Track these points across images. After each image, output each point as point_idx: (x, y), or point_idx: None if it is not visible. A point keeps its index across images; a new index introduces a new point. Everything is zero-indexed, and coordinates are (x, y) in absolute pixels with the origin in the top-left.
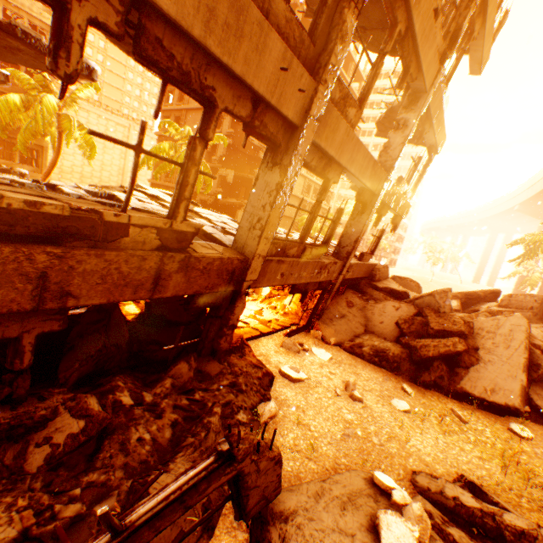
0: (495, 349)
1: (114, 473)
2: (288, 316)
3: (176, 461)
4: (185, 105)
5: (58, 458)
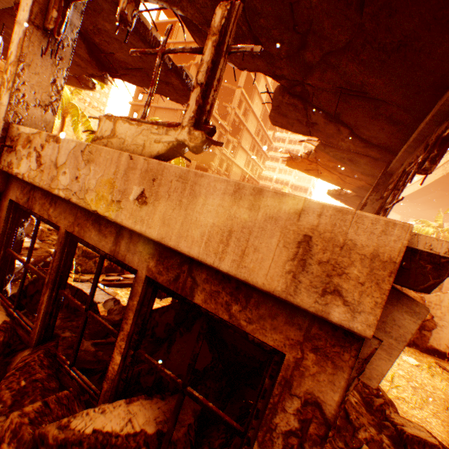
0: (444, 317)
1: (369, 430)
2: None
3: (392, 417)
4: (155, 104)
5: (334, 422)
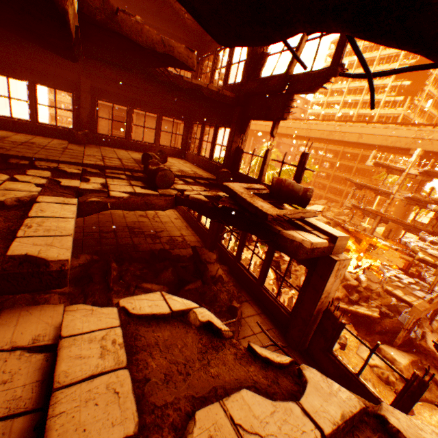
0: None
1: None
2: (356, 252)
3: None
4: None
5: None
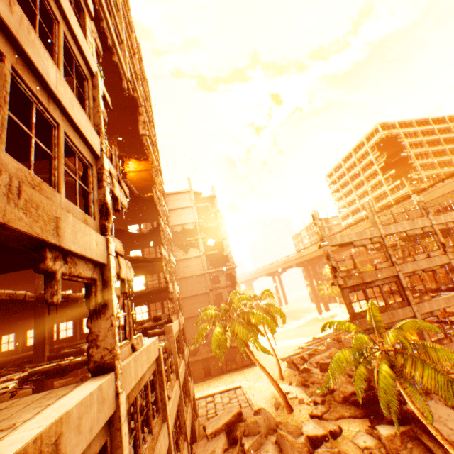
0: None
1: None
2: None
3: None
4: (178, 276)
5: None
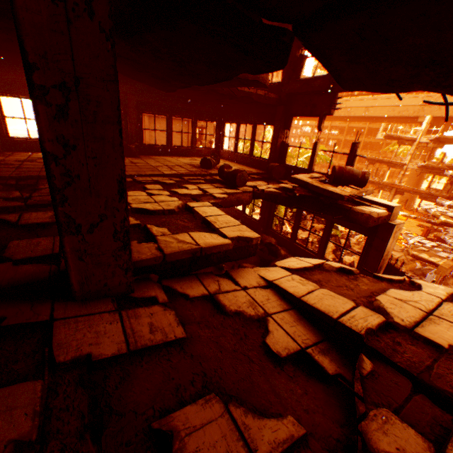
0: None
1: None
2: None
3: None
4: None
5: None
